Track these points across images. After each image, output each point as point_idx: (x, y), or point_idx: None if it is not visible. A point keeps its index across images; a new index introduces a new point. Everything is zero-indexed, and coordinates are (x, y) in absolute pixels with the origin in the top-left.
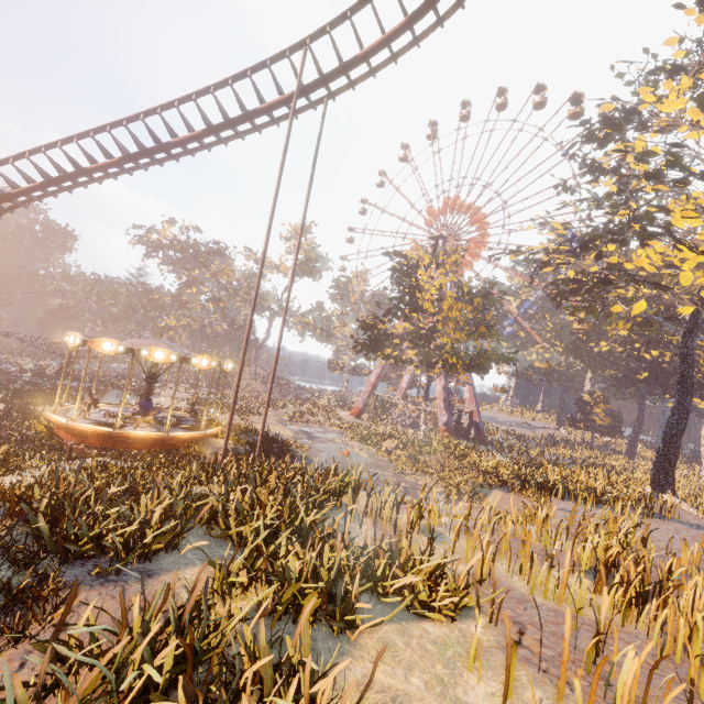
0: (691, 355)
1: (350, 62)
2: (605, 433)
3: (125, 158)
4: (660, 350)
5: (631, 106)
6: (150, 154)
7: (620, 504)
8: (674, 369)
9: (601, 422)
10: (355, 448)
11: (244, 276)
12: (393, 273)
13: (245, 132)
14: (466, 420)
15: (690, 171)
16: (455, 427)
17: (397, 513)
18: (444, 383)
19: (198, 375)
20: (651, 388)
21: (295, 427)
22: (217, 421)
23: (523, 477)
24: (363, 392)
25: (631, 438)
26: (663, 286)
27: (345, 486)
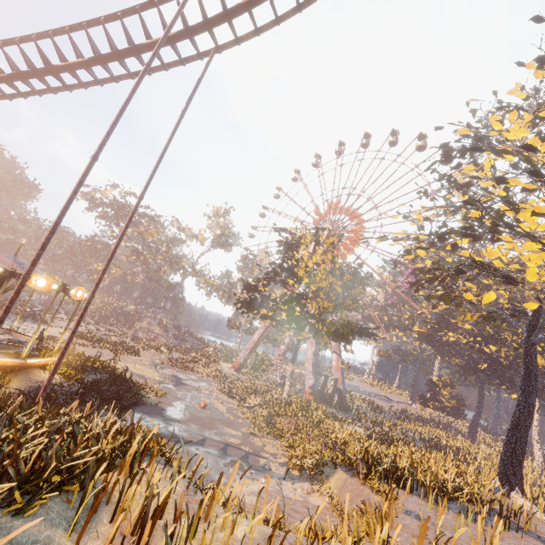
0: (534, 350)
1: (232, 8)
2: (450, 414)
3: (14, 75)
4: (497, 346)
5: (483, 132)
6: (38, 74)
7: (480, 520)
8: (510, 363)
9: (447, 404)
10: (218, 400)
11: (165, 238)
12: (279, 245)
13: (137, 73)
14: (332, 386)
15: (540, 171)
16: (320, 391)
17: (143, 529)
18: (315, 349)
19: (30, 295)
20: (490, 378)
21: (170, 371)
22: (54, 352)
23: (370, 459)
24: (246, 348)
25: (473, 421)
26: (511, 280)
27: (101, 463)
